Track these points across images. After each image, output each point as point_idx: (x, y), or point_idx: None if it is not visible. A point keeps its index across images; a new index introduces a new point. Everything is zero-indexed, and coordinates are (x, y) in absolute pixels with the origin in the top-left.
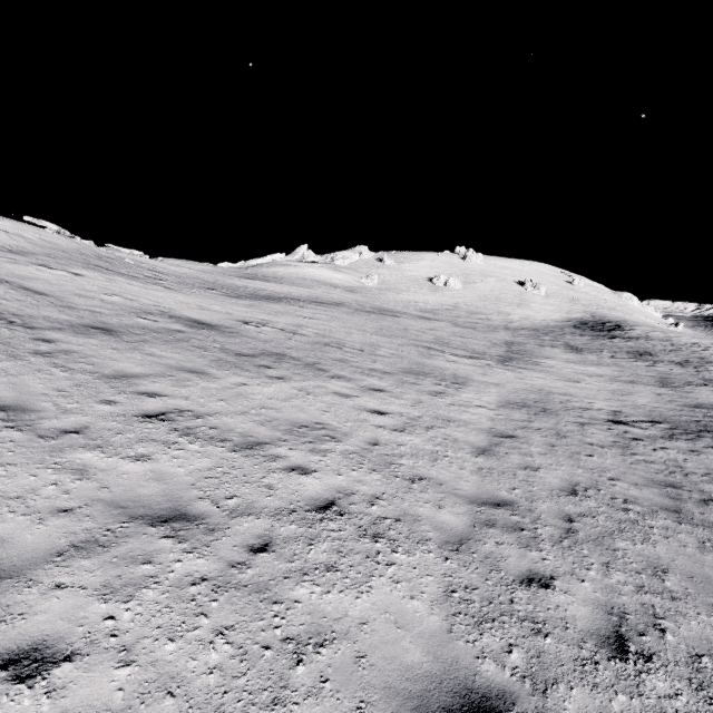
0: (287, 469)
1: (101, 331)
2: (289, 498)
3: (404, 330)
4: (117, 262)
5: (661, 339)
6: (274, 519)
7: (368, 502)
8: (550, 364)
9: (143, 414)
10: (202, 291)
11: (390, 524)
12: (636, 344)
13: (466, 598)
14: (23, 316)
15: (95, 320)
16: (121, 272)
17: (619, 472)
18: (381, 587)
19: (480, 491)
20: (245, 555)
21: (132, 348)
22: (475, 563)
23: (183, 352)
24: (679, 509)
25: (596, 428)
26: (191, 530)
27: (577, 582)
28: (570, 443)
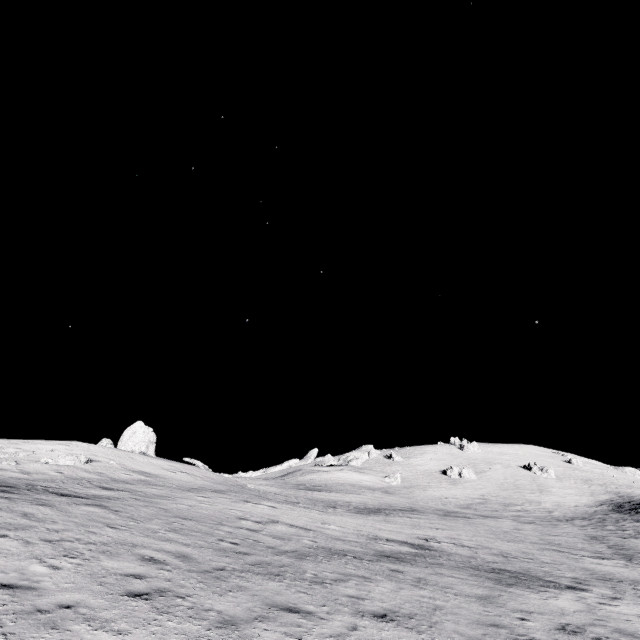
0: None
1: (395, 559)
2: None
3: (507, 532)
4: (254, 489)
5: None
6: None
7: None
8: None
9: (556, 628)
10: (335, 510)
11: None
12: None
13: None
14: (346, 551)
15: (372, 549)
16: (274, 499)
17: None
18: None
19: None
20: None
21: (435, 572)
22: None
23: (461, 573)
24: None
25: None
26: None
27: None
28: None
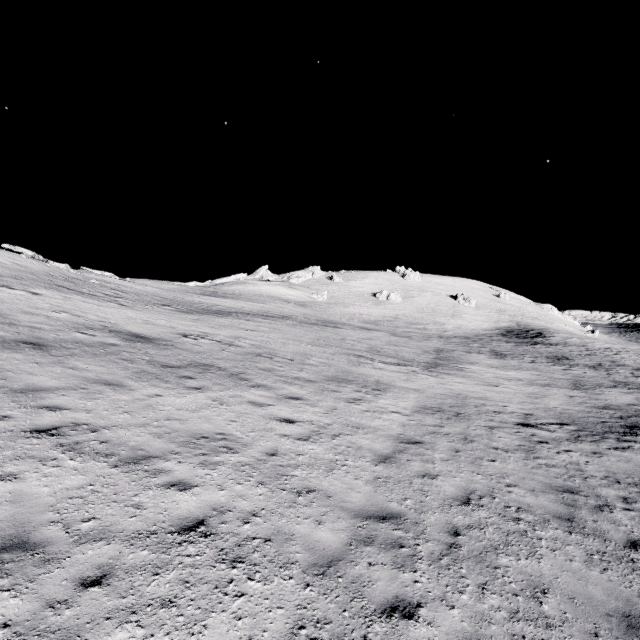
0: (167, 485)
1: (32, 346)
2: (154, 518)
3: (341, 340)
4: (82, 282)
5: (577, 344)
6: (126, 544)
7: (241, 520)
8: (473, 370)
9: (33, 429)
10: (155, 307)
11: (257, 545)
12: (555, 350)
13: (313, 636)
14: None
15: (31, 335)
16: (82, 291)
17: (519, 478)
18: (218, 626)
19: (369, 503)
20: (72, 591)
21: (55, 361)
22: (337, 589)
23: (107, 365)
24: (572, 517)
25: (505, 431)
26: (21, 562)
27: (446, 609)
28: (476, 448)
